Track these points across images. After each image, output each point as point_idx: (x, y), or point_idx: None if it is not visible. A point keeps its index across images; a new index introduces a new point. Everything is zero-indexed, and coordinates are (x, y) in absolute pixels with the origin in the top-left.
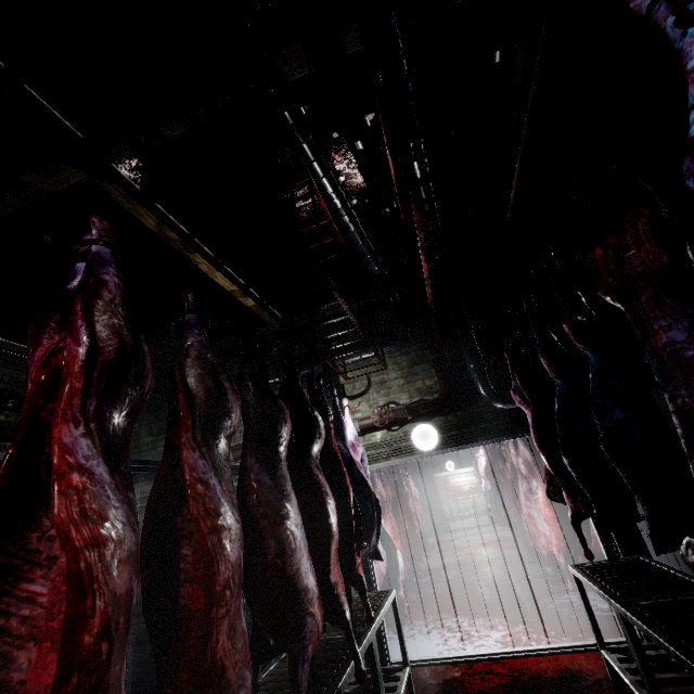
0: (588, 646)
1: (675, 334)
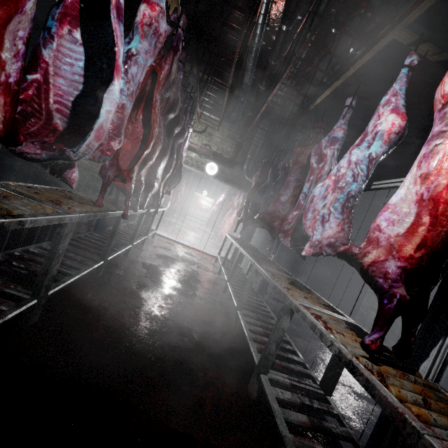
0: (214, 256)
1: (292, 178)
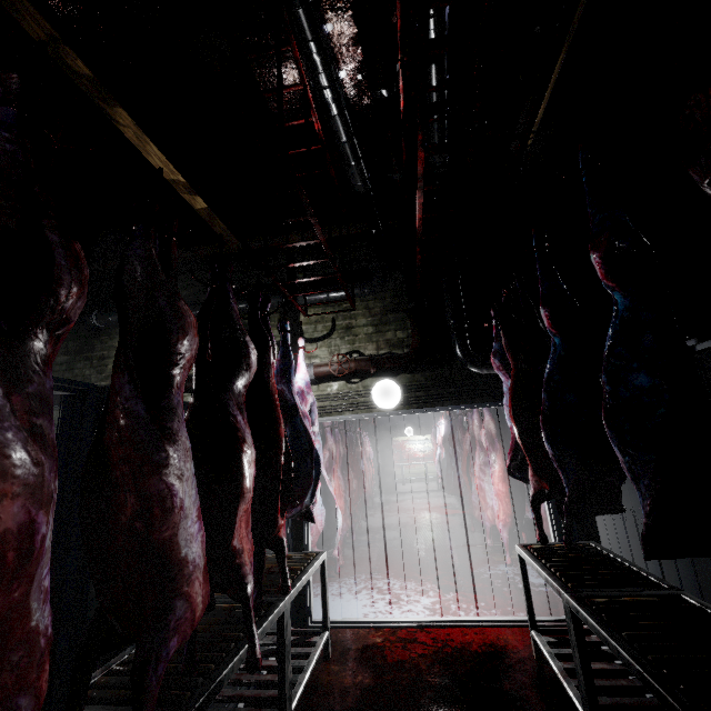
0: (516, 622)
1: None
